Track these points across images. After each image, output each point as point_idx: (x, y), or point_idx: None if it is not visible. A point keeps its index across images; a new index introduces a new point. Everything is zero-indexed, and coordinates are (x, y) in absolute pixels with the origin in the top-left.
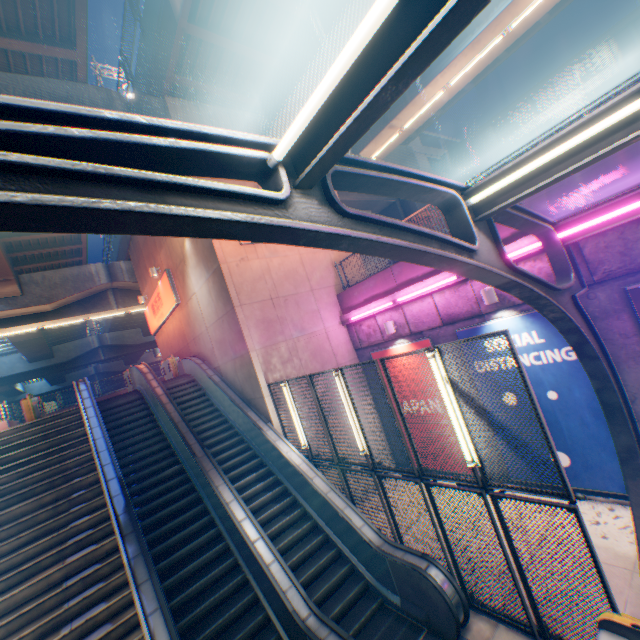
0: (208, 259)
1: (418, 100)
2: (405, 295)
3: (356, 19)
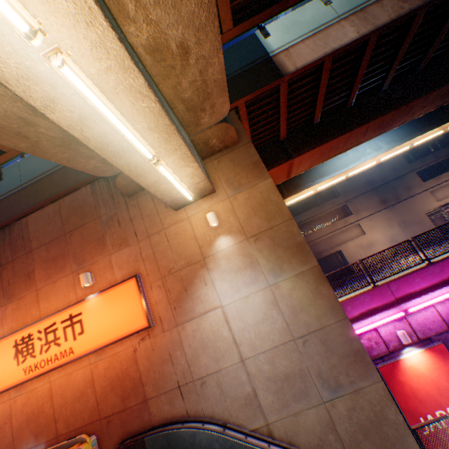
0: (283, 259)
1: (305, 191)
2: (412, 305)
3: (349, 136)
